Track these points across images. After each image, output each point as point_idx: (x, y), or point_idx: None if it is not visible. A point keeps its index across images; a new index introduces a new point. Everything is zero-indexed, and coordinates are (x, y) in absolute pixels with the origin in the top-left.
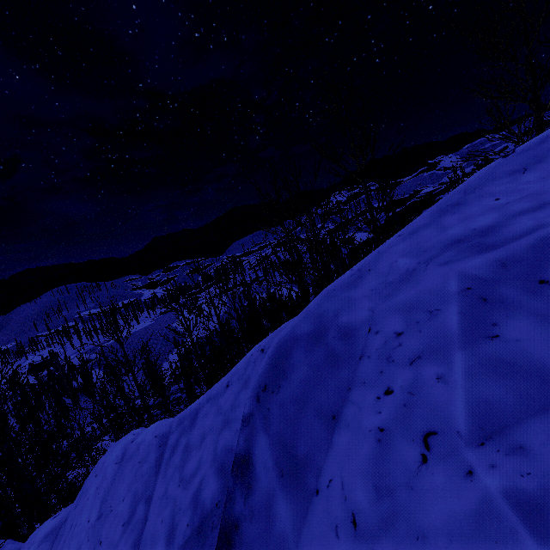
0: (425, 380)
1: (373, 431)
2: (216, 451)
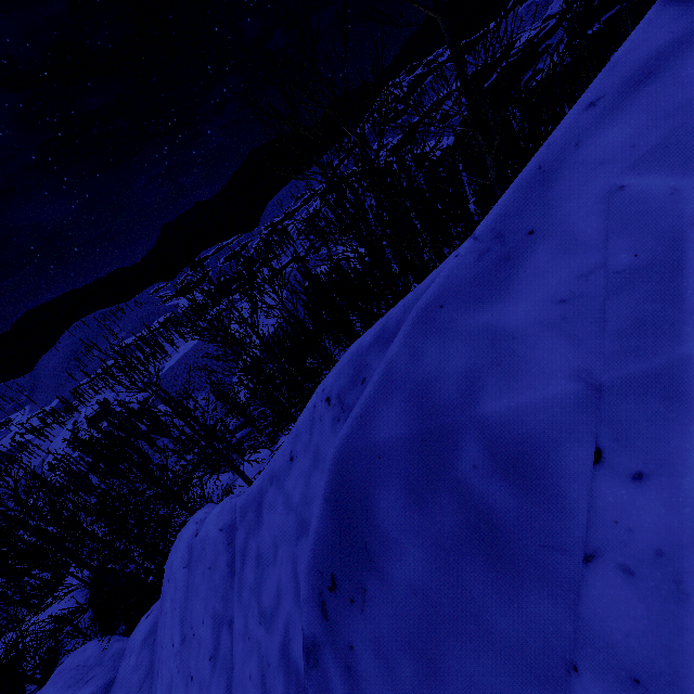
0: None
1: None
2: (296, 577)
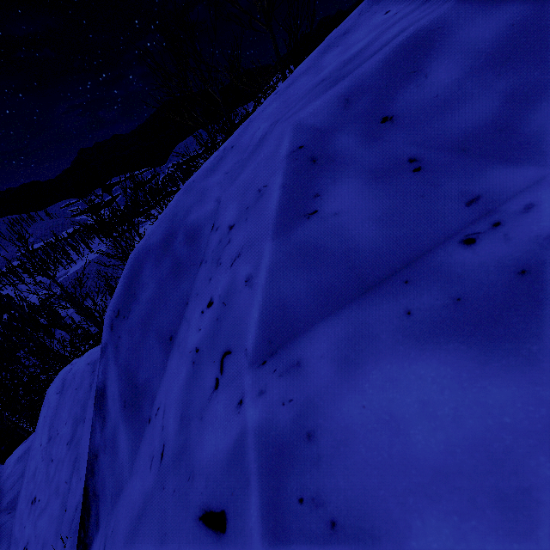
0: (237, 285)
1: (192, 353)
2: None
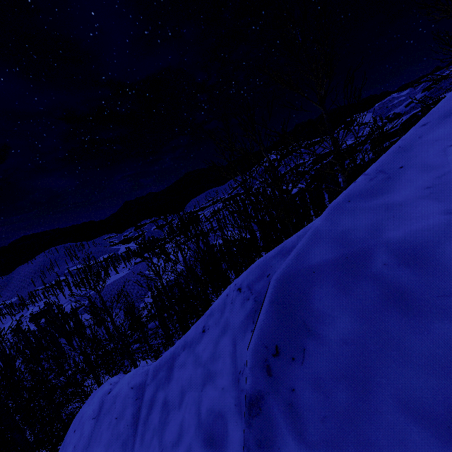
0: None
1: None
2: (199, 415)
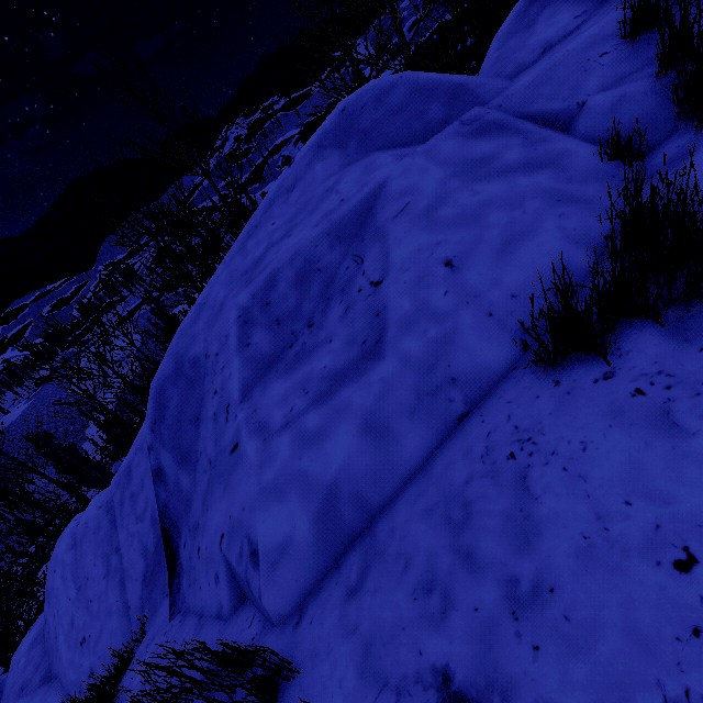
0: (226, 379)
1: (212, 417)
2: None
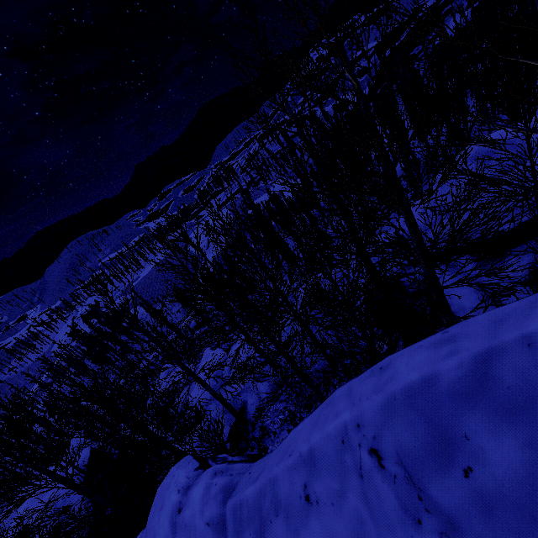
0: None
1: None
2: None
